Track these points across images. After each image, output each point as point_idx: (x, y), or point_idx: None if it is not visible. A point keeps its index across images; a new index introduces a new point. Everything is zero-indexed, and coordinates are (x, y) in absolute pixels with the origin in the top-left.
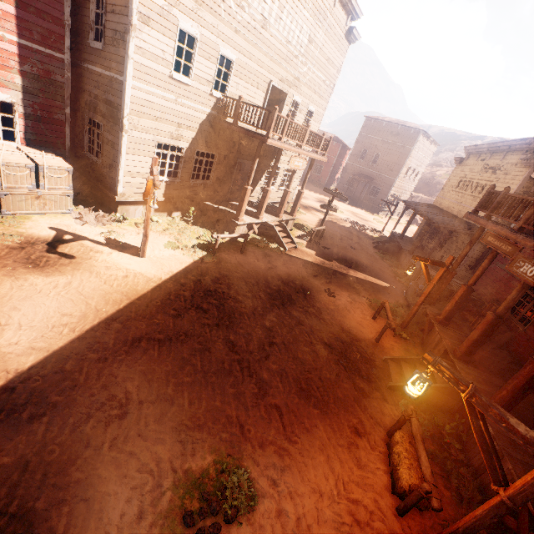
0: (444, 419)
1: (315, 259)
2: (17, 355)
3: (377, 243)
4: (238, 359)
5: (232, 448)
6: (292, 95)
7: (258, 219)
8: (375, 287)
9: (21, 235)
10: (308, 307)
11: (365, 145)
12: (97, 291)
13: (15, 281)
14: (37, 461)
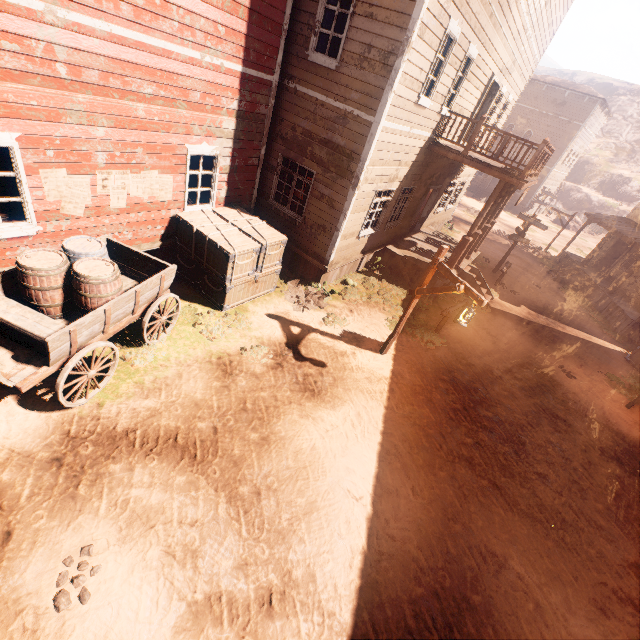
0: None
1: (520, 316)
2: (402, 541)
3: (553, 272)
4: (565, 502)
5: None
6: (501, 86)
7: (456, 268)
8: (595, 351)
9: (262, 343)
10: (564, 401)
11: (511, 118)
12: (388, 423)
13: (316, 424)
14: None
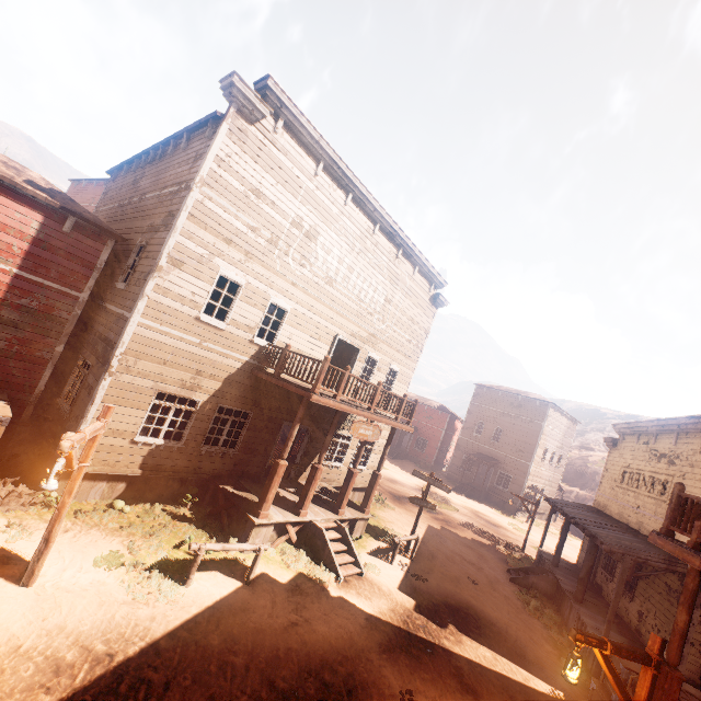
0: None
1: (394, 604)
2: None
3: (516, 571)
4: None
5: None
6: (367, 351)
7: (298, 514)
8: (517, 687)
9: None
10: None
11: (479, 417)
12: None
13: None
14: None
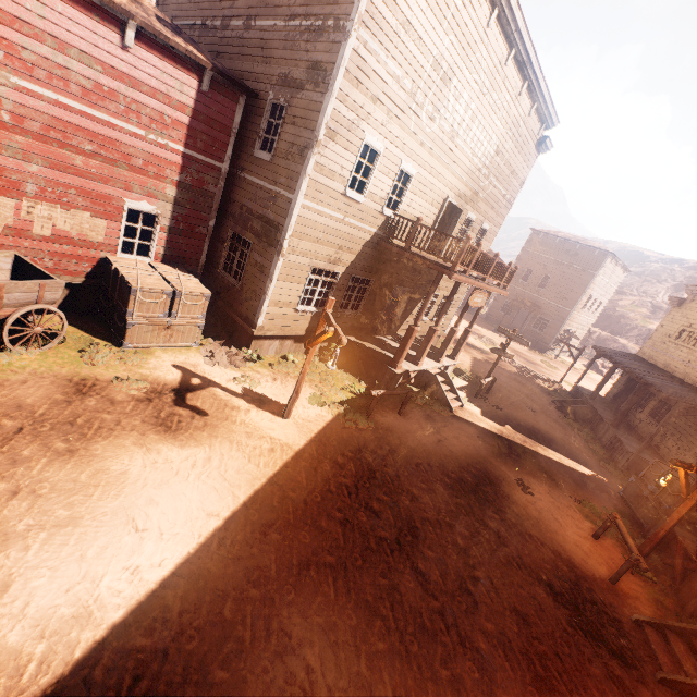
0: None
1: (490, 427)
2: (163, 586)
3: (559, 401)
4: (438, 608)
5: None
6: (467, 212)
7: (416, 365)
8: (578, 478)
9: (146, 380)
10: (503, 512)
11: (529, 264)
12: (242, 474)
13: (147, 454)
14: None
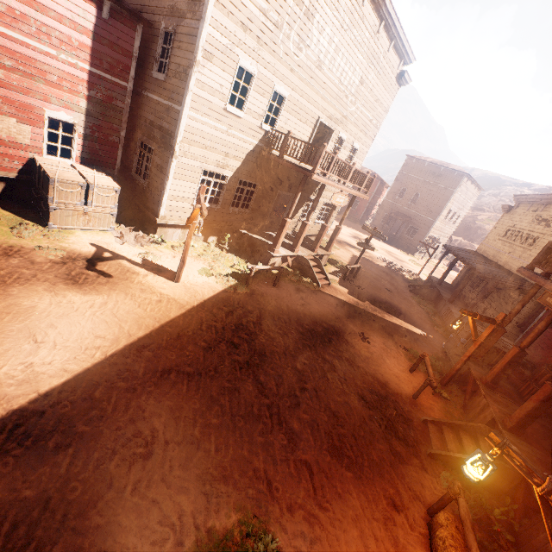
0: (491, 500)
1: (349, 299)
2: (50, 375)
3: (413, 286)
4: (267, 403)
5: (258, 508)
6: (338, 132)
7: (293, 251)
8: (411, 335)
9: (64, 250)
10: (341, 351)
11: (404, 184)
12: (131, 314)
13: (54, 297)
14: (58, 498)
